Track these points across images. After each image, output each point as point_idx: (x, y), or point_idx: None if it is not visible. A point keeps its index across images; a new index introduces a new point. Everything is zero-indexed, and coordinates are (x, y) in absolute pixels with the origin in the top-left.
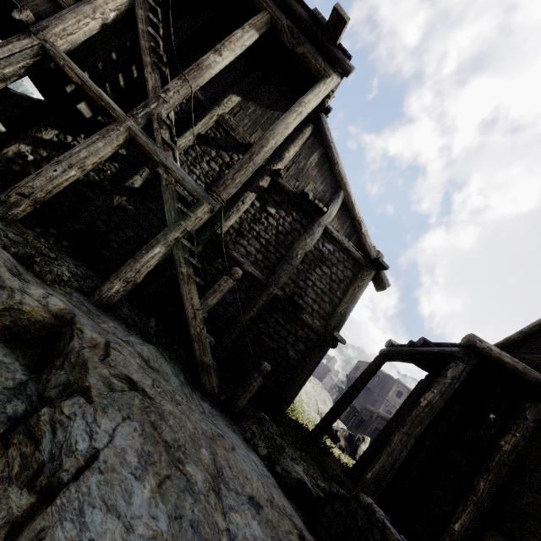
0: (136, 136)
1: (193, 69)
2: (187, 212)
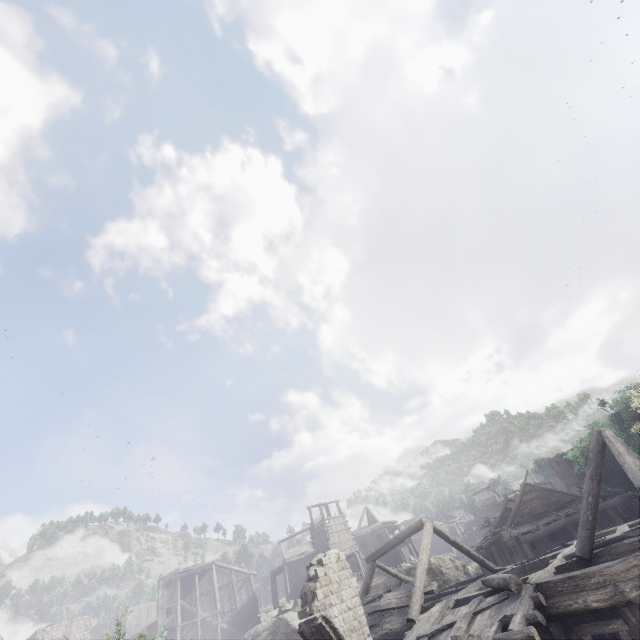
0: (201, 619)
1: (197, 599)
2: (217, 618)
